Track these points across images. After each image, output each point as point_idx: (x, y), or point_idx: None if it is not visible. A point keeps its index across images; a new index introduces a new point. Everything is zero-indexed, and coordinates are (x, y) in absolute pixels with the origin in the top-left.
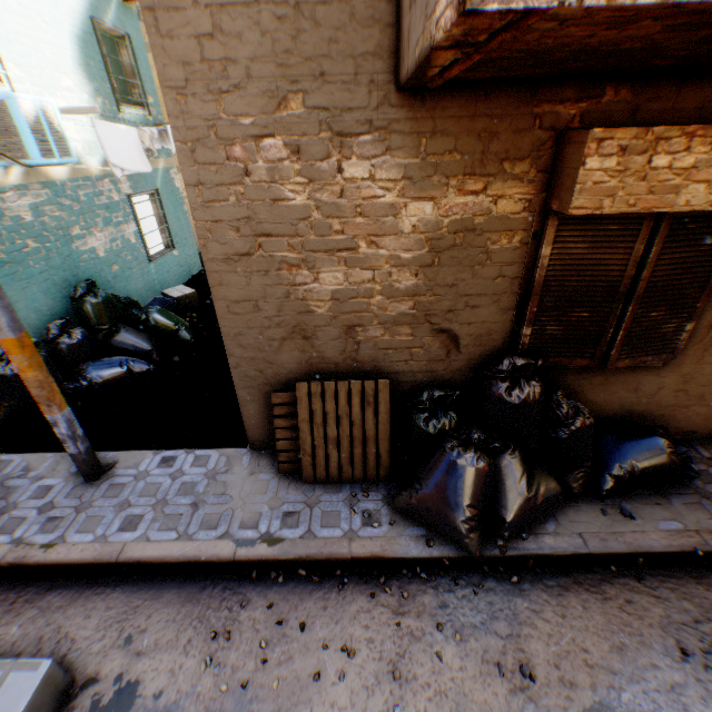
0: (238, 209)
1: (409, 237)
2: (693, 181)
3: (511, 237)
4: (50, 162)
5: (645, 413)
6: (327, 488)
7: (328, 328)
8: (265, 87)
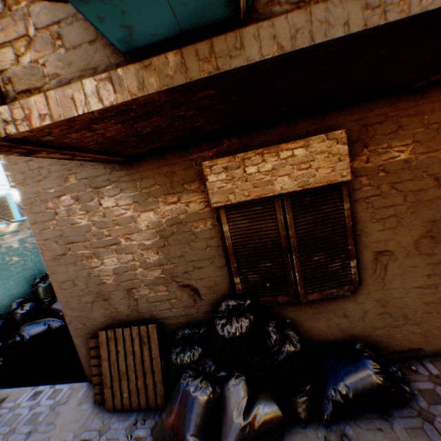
0: (56, 232)
1: (147, 232)
2: (279, 176)
3: (205, 223)
4: (26, 218)
5: (366, 334)
6: (120, 416)
7: (117, 292)
8: (58, 174)
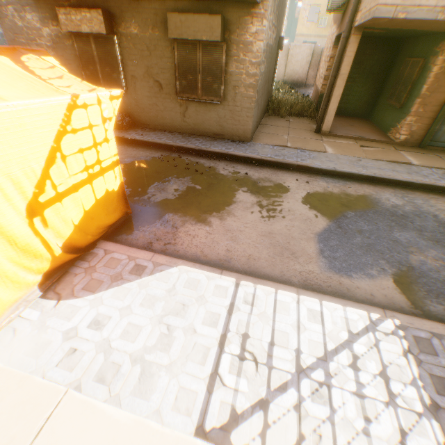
0: (10, 27)
1: (48, 39)
2: (83, 25)
3: (70, 42)
4: None
5: (132, 114)
6: None
7: None
8: None
